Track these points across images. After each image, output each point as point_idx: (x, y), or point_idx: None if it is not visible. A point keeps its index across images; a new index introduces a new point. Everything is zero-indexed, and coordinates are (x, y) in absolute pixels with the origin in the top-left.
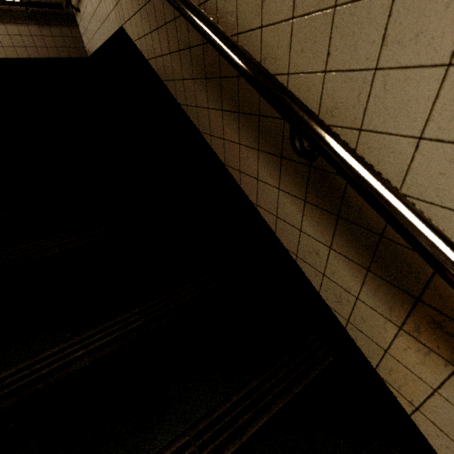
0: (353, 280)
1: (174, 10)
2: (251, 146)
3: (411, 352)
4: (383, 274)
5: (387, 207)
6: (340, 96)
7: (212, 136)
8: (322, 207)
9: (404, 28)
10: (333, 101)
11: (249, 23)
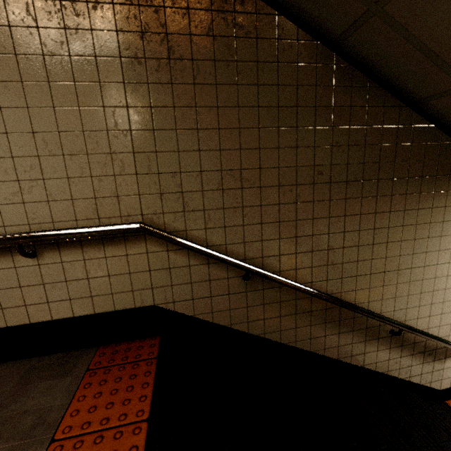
0: (409, 361)
1: (296, 296)
2: (361, 341)
3: (426, 367)
4: (416, 352)
5: (432, 338)
6: (399, 315)
7: (326, 349)
8: (396, 346)
9: (410, 301)
10: (396, 317)
11: (362, 301)
